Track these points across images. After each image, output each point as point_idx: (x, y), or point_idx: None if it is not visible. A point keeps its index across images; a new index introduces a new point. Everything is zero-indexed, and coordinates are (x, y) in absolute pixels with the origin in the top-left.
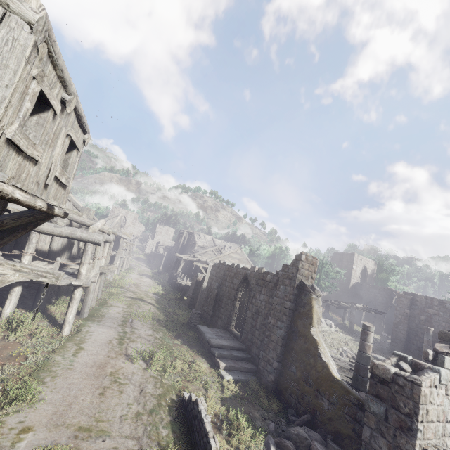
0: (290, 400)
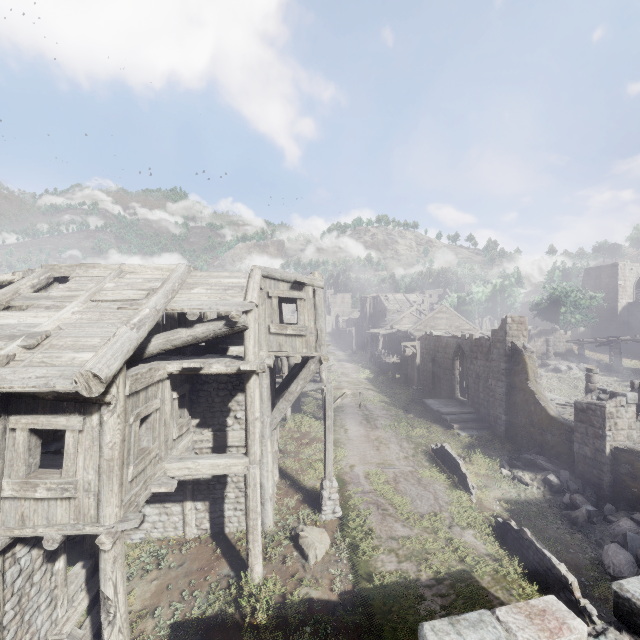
0: (522, 442)
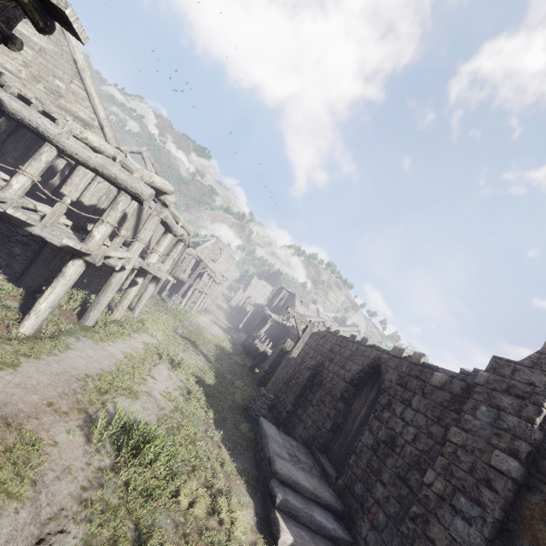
0: None
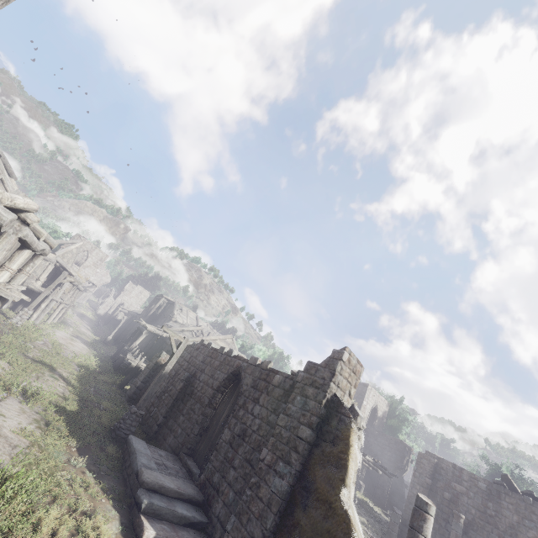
0: None
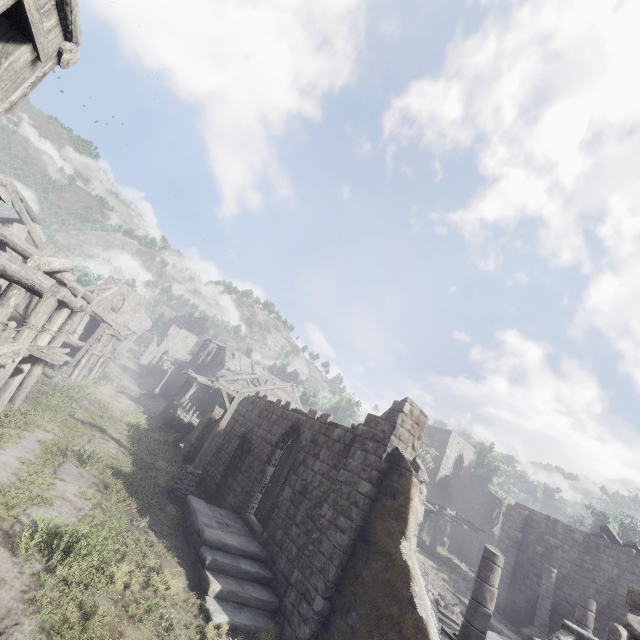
0: None
